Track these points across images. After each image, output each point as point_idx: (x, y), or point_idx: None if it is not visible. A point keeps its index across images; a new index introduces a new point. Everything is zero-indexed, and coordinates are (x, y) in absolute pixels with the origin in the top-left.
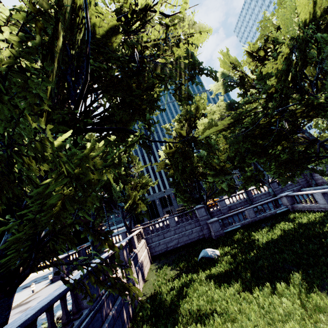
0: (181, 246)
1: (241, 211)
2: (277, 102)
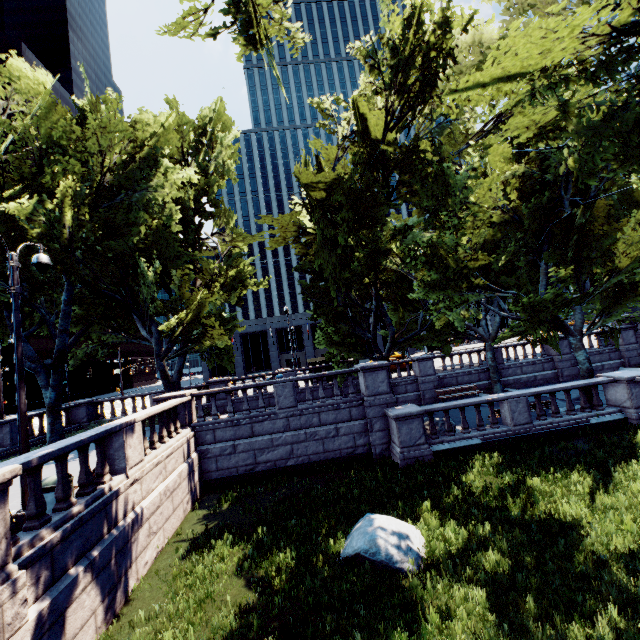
0: (298, 466)
1: (493, 401)
2: None
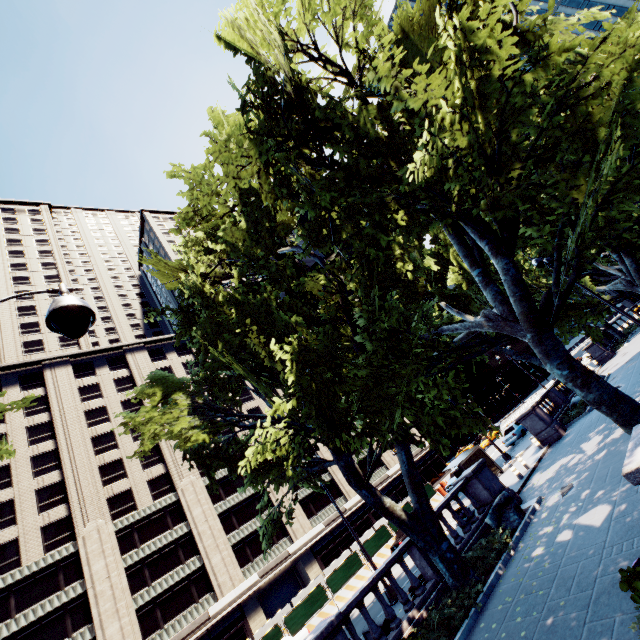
0: None
1: None
2: None
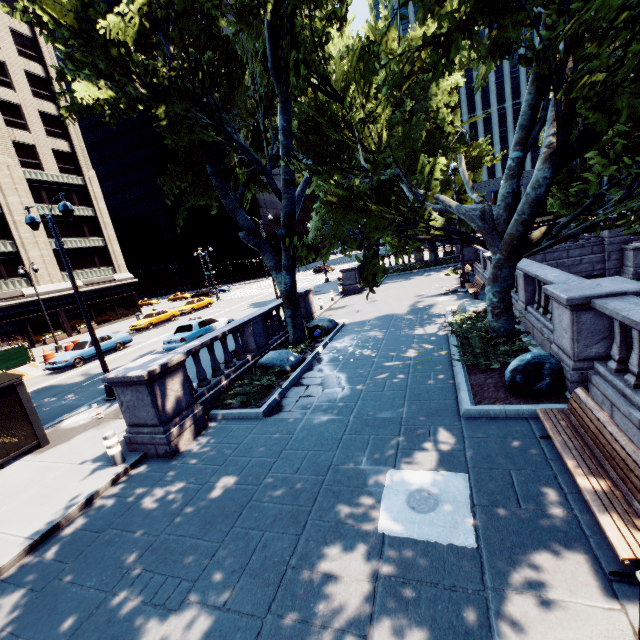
0: None
1: None
2: None
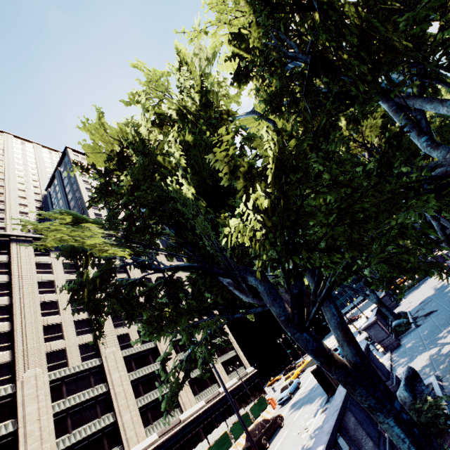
0: None
1: None
2: None
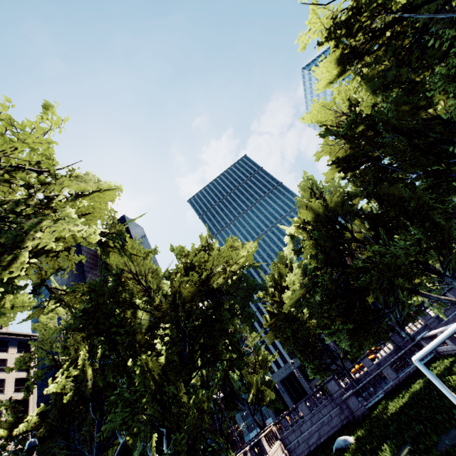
0: (325, 440)
1: (377, 374)
2: (328, 272)
